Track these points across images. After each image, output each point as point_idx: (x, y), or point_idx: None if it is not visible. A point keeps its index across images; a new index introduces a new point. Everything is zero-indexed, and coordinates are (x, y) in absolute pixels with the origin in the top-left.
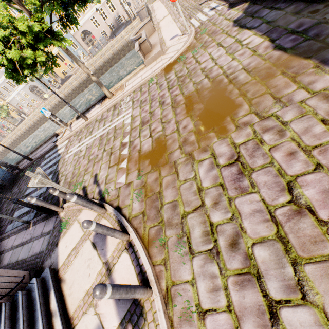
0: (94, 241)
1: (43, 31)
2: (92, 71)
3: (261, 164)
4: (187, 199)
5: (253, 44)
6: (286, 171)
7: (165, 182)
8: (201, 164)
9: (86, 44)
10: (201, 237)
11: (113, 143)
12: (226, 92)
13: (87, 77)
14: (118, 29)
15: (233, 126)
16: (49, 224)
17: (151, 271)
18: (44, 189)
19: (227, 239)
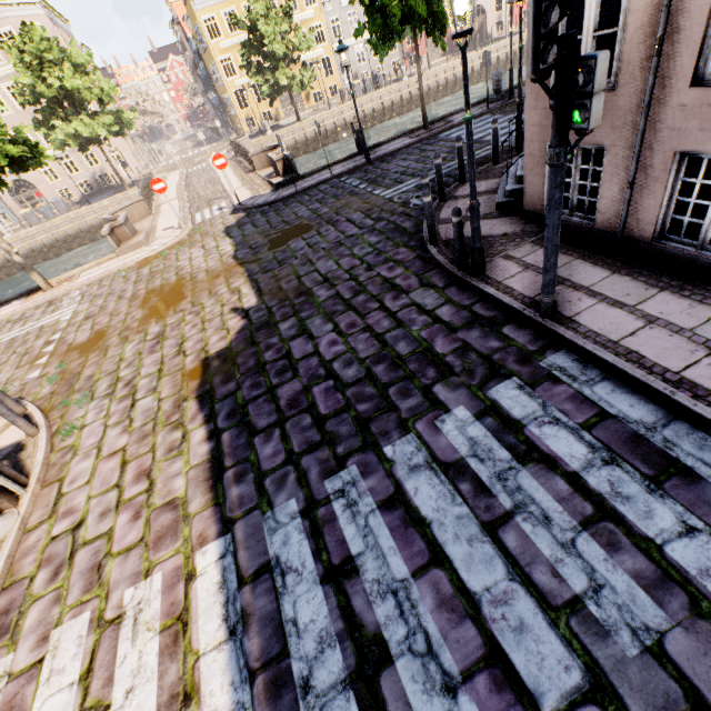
0: None
1: None
2: (22, 252)
3: (175, 334)
4: (107, 369)
5: (225, 251)
6: (186, 336)
7: (91, 363)
8: (132, 342)
9: (17, 202)
10: (106, 388)
11: (33, 343)
12: (183, 287)
13: (6, 260)
14: (100, 192)
15: (173, 312)
16: None
17: (45, 421)
18: None
19: (126, 383)
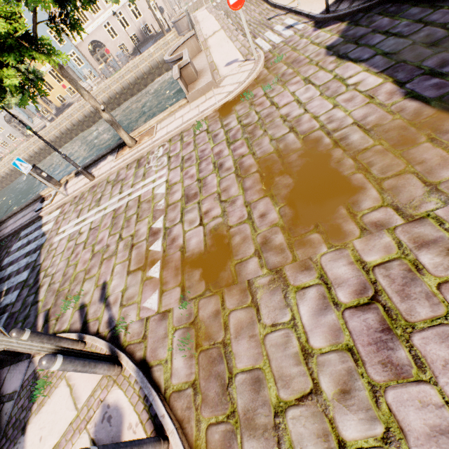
0: (97, 439)
1: (15, 35)
2: (104, 100)
3: (427, 317)
4: (283, 371)
5: (366, 85)
6: None
7: (235, 322)
8: (301, 295)
9: (95, 60)
10: None
11: (135, 226)
12: (331, 160)
13: None
14: (144, 43)
15: (354, 226)
16: (14, 378)
17: None
18: (12, 297)
19: None
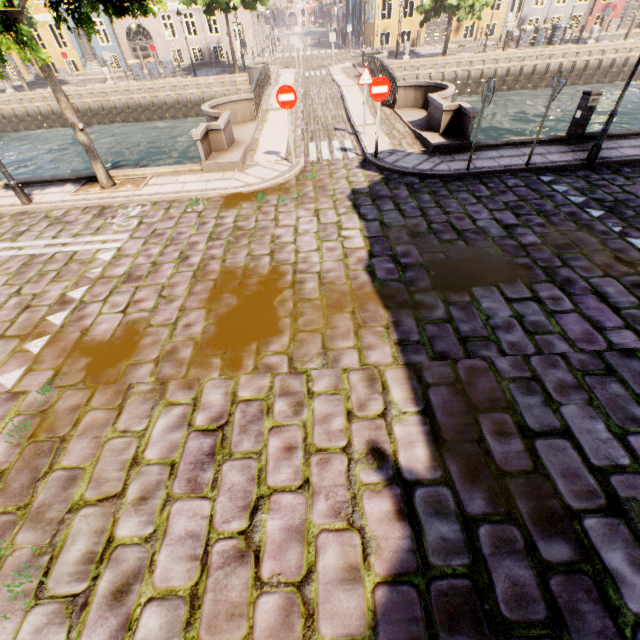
0: None
1: None
2: (118, 104)
3: (246, 450)
4: (103, 474)
5: (351, 244)
6: (267, 477)
7: (89, 420)
8: (168, 410)
9: (131, 48)
10: (78, 563)
11: (47, 285)
12: (279, 298)
13: (101, 108)
14: (209, 65)
15: (252, 362)
16: None
17: None
18: None
19: (117, 580)
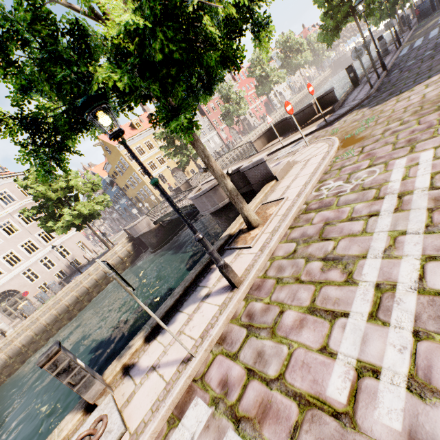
0: None
1: None
2: (24, 341)
3: None
4: None
5: None
6: None
7: None
8: None
9: (1, 312)
10: None
11: None
12: None
13: (8, 358)
14: (73, 274)
15: None
16: None
17: None
18: None
19: None
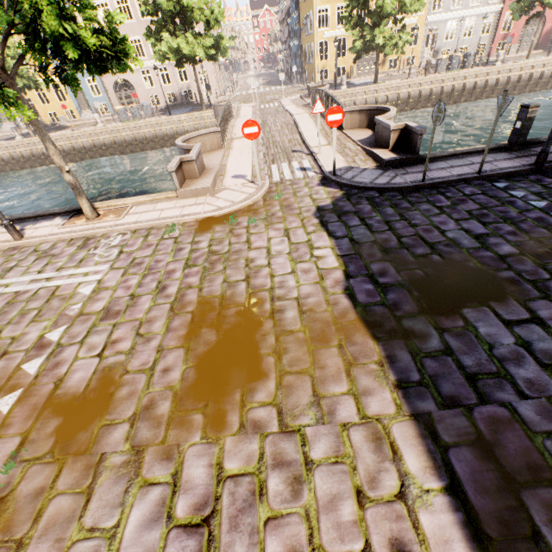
0: None
1: None
2: (107, 141)
3: None
4: None
5: (325, 264)
6: None
7: (52, 512)
8: (144, 493)
9: (117, 97)
10: None
11: (26, 326)
12: (259, 331)
13: (92, 145)
14: (181, 105)
15: (237, 418)
16: None
17: None
18: None
19: None
